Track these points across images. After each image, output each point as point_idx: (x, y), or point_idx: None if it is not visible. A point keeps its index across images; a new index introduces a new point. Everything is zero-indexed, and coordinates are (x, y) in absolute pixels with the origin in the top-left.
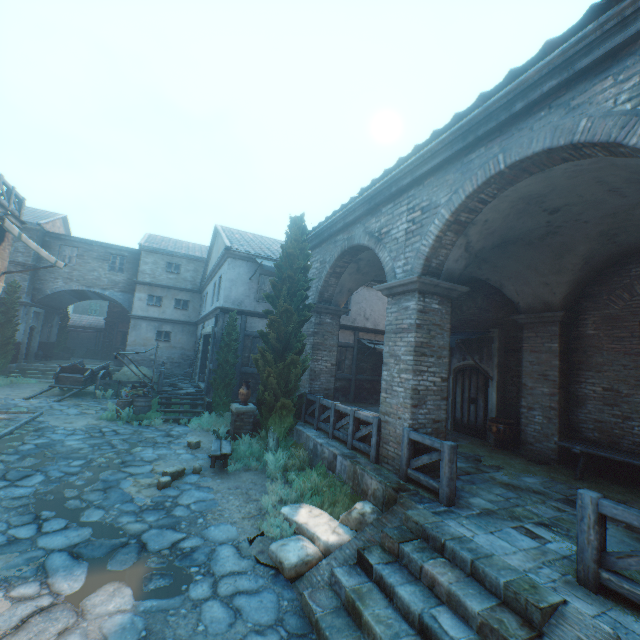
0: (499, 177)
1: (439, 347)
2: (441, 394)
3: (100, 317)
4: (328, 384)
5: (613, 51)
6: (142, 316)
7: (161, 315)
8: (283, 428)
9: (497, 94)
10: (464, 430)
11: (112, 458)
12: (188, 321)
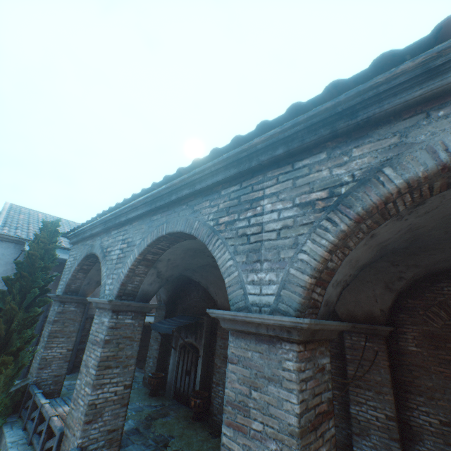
0: (166, 238)
1: (127, 357)
2: (122, 401)
3: None
4: (60, 370)
5: (210, 186)
6: None
7: None
8: None
9: (164, 185)
10: (180, 399)
11: None
12: None
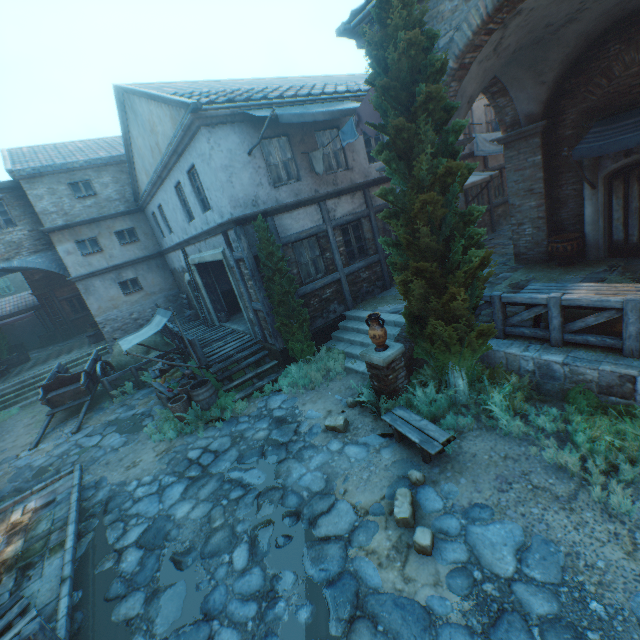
0: None
1: None
2: None
3: (22, 293)
4: None
5: None
6: (87, 274)
7: (110, 262)
8: (474, 360)
9: None
10: (633, 252)
11: (273, 515)
12: (149, 255)
